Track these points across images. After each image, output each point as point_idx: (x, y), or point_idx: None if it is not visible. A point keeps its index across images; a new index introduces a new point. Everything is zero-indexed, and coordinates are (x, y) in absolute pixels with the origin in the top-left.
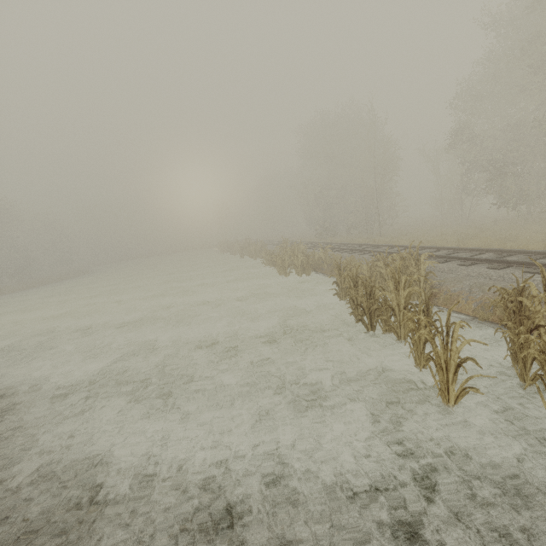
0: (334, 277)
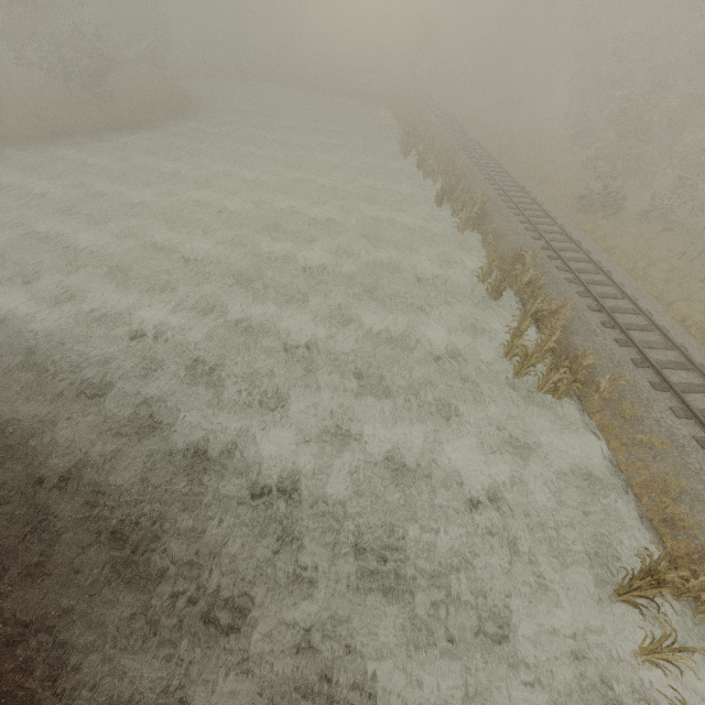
0: (604, 447)
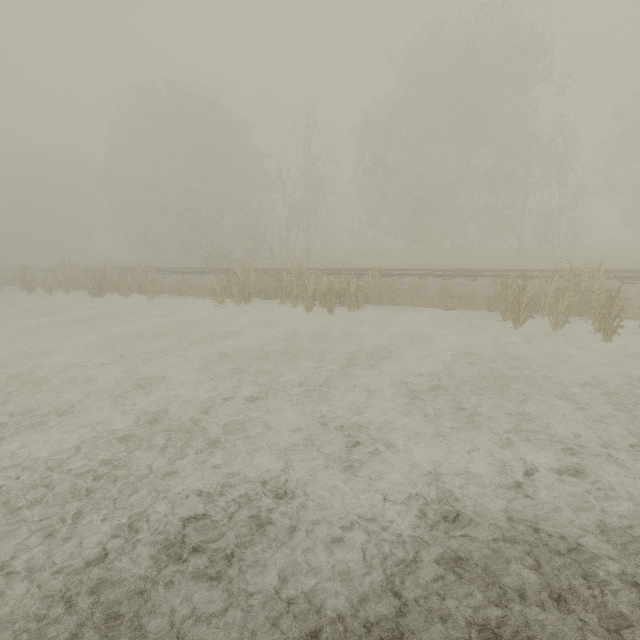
0: (407, 307)
